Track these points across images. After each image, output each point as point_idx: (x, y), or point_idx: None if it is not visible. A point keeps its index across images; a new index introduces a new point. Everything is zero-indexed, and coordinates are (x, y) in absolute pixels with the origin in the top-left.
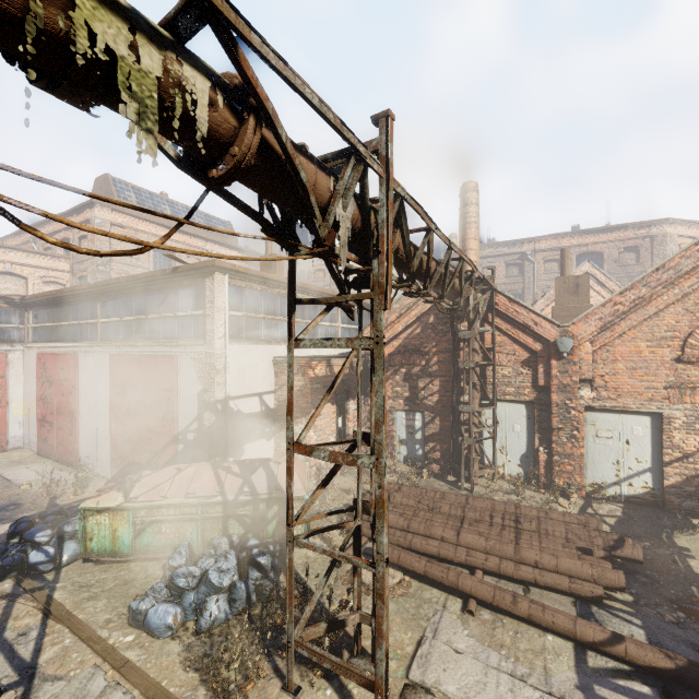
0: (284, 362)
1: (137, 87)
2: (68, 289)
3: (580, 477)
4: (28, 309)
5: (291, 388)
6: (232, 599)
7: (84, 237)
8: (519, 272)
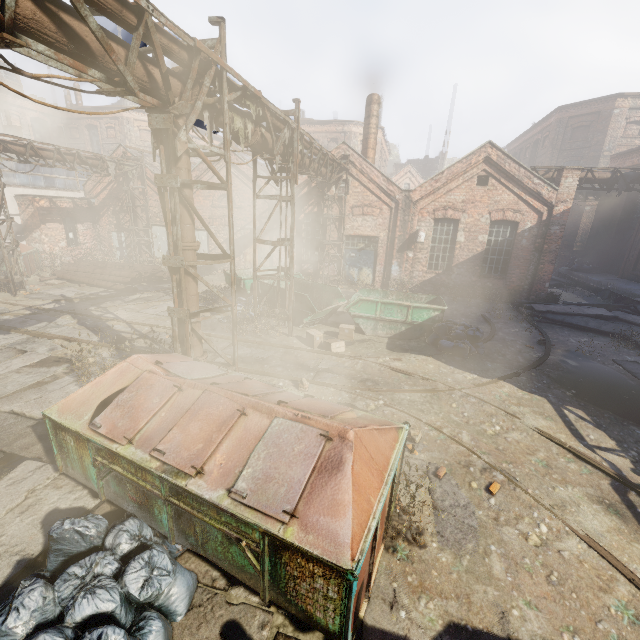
0: (21, 198)
1: None
2: None
3: None
4: None
5: None
6: None
7: None
8: None
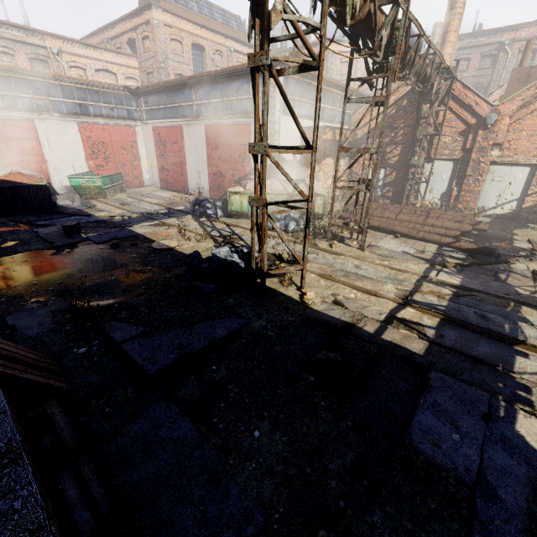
0: (308, 130)
1: (349, 3)
2: (172, 81)
3: (473, 204)
4: (140, 97)
5: (343, 123)
6: (298, 225)
7: (146, 37)
8: (491, 64)
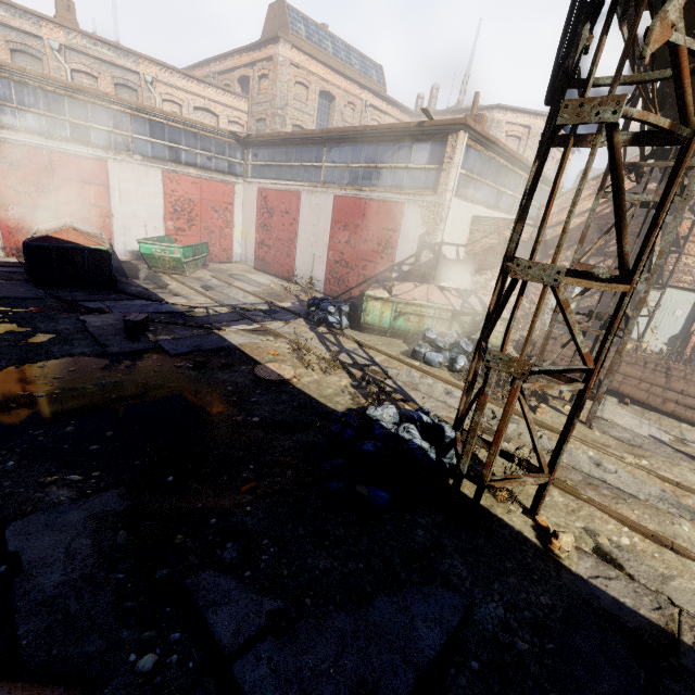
0: (483, 221)
1: None
2: (298, 133)
3: None
4: (248, 147)
5: (588, 226)
6: (469, 361)
7: (264, 76)
8: None
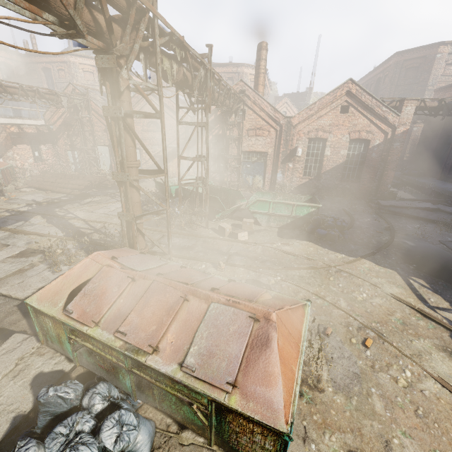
0: None
1: None
2: None
3: None
4: None
5: None
6: None
7: None
8: None
